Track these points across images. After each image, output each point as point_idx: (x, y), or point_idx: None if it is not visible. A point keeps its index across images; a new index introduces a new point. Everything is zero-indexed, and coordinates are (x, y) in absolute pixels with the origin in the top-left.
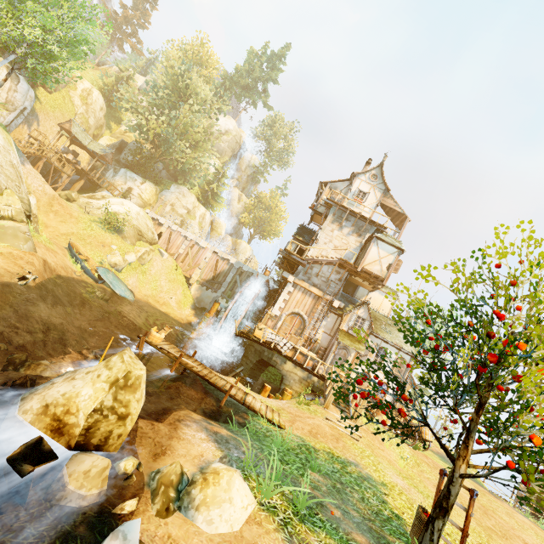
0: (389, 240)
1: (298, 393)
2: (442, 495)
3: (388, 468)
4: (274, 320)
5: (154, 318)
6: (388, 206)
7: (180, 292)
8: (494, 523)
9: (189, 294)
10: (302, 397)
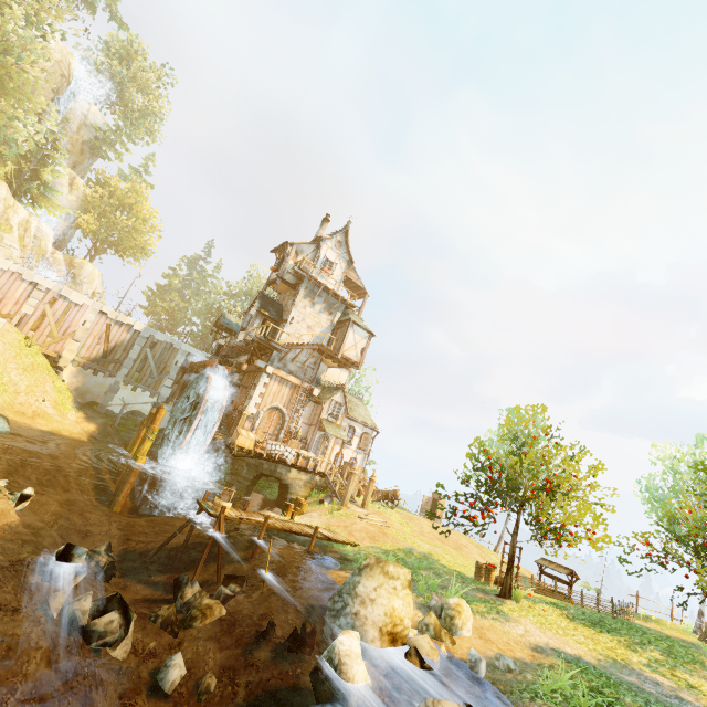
0: (360, 323)
1: (313, 500)
2: (510, 555)
3: (415, 539)
4: (252, 420)
5: (44, 448)
6: (347, 276)
7: (51, 387)
8: (452, 542)
9: (65, 386)
10: (325, 504)
